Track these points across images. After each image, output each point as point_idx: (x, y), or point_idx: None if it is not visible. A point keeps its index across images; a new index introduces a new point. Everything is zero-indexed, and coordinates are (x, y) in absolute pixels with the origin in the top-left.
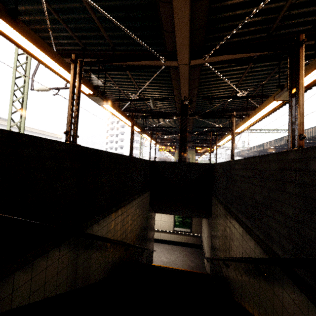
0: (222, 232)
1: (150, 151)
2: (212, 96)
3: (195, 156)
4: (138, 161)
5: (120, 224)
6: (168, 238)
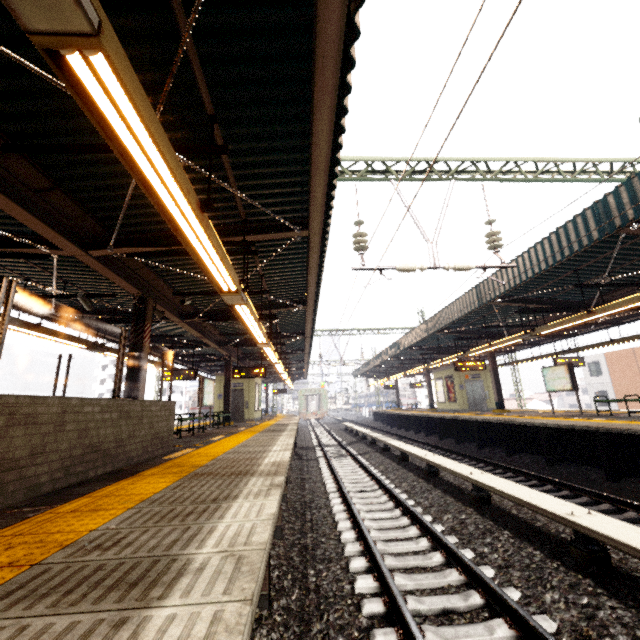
0: None
1: (54, 389)
2: (202, 289)
3: (255, 385)
4: None
5: None
6: None
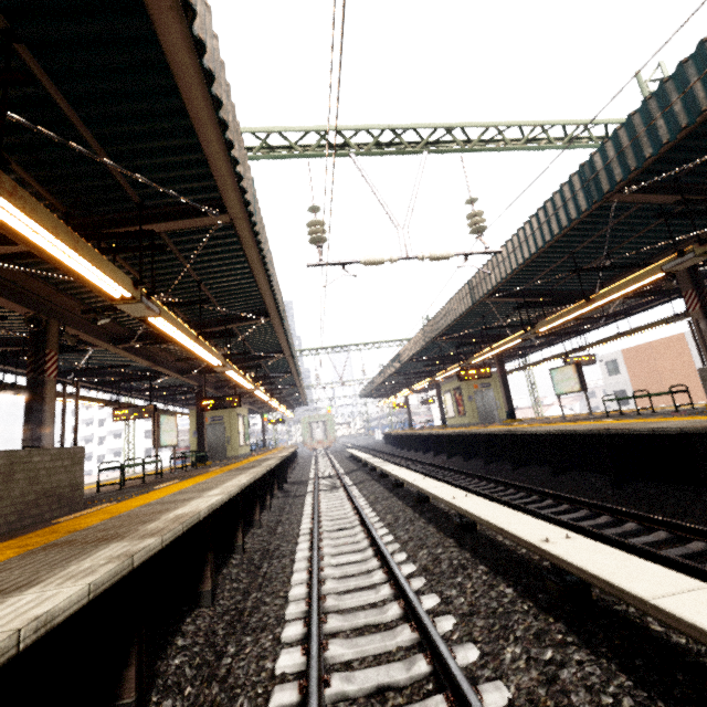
0: None
1: None
2: None
3: (237, 417)
4: None
5: None
6: None
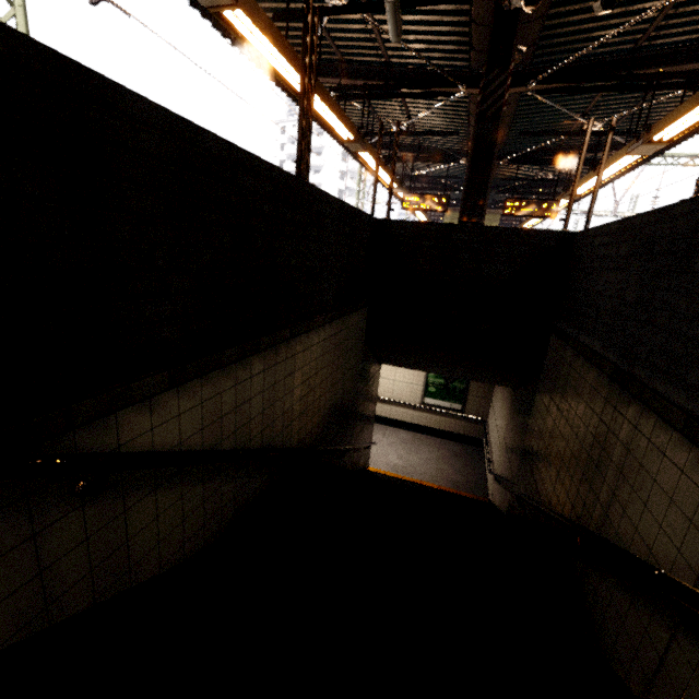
0: (580, 447)
1: (375, 190)
2: None
3: None
4: (332, 208)
5: (260, 399)
6: (408, 418)
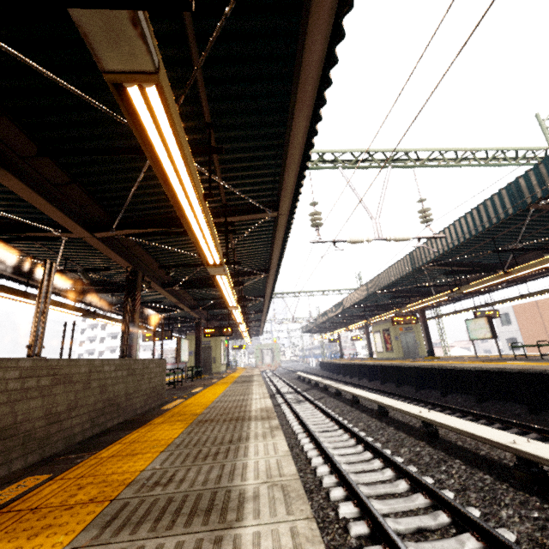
0: None
1: (61, 352)
2: (182, 262)
3: (220, 342)
4: None
5: None
6: None
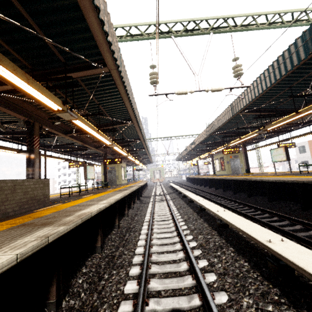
0: None
1: None
2: None
3: (121, 167)
4: None
5: None
6: None
